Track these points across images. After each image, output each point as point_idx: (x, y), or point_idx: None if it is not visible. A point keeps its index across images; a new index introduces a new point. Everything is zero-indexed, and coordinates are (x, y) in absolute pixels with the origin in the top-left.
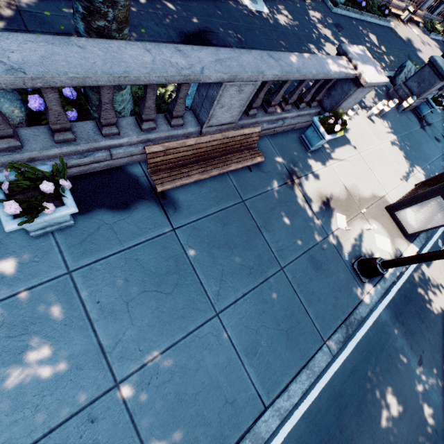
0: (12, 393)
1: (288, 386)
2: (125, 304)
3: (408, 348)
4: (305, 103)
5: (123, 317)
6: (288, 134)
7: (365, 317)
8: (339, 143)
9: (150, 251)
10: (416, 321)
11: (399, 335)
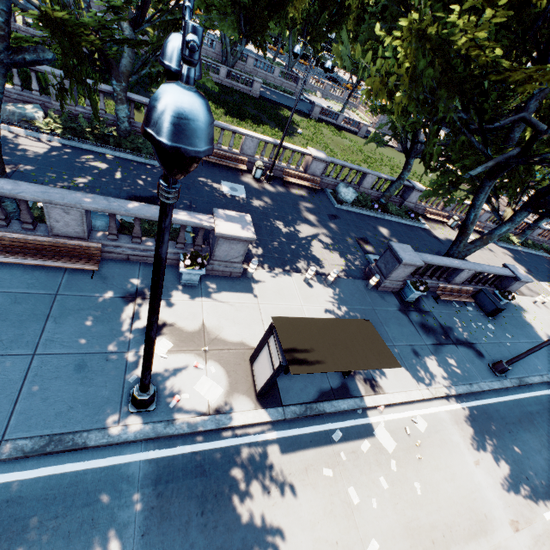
0: None
1: None
2: None
3: (138, 532)
4: (183, 244)
5: None
6: (169, 267)
7: (101, 453)
8: (234, 289)
9: None
10: (191, 506)
11: (138, 505)
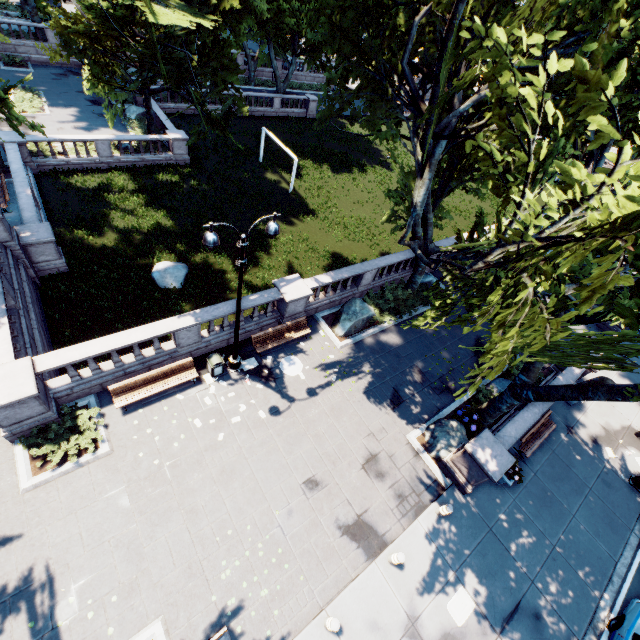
0: (526, 547)
1: (622, 552)
2: (538, 512)
3: None
4: None
5: (540, 518)
6: None
7: None
8: None
9: (533, 487)
10: None
11: None
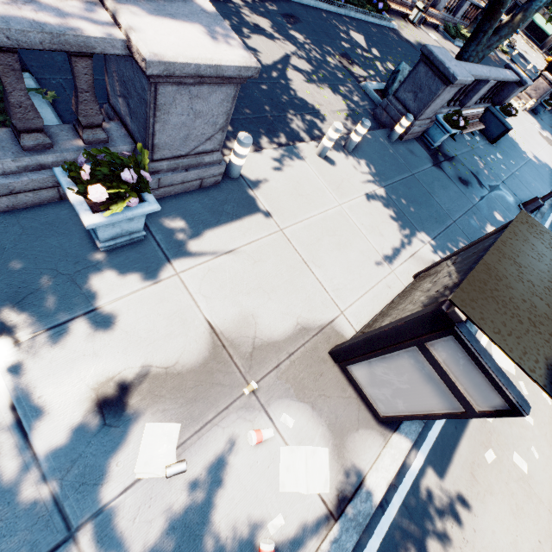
0: None
1: None
2: None
3: None
4: (42, 131)
5: None
6: (38, 214)
7: None
8: (225, 216)
9: None
10: None
11: None
